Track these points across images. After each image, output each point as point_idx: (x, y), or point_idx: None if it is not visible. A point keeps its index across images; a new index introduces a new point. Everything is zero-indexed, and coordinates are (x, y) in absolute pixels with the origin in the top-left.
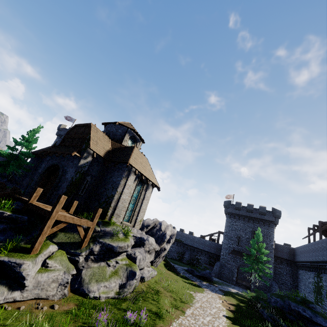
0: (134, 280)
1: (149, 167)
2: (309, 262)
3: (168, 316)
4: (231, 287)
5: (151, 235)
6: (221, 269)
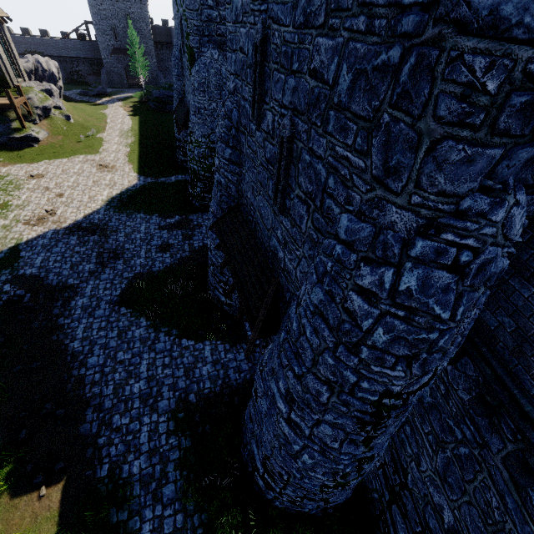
0: (71, 120)
1: None
2: None
3: (102, 128)
4: (126, 93)
5: (42, 80)
6: (110, 76)
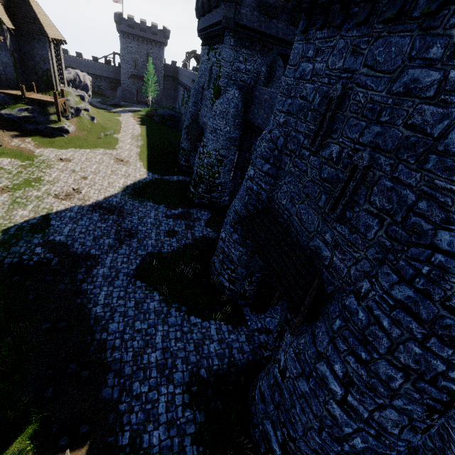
0: (95, 121)
1: (47, 17)
2: (182, 82)
3: (117, 130)
4: (135, 107)
5: (77, 88)
6: (124, 93)
